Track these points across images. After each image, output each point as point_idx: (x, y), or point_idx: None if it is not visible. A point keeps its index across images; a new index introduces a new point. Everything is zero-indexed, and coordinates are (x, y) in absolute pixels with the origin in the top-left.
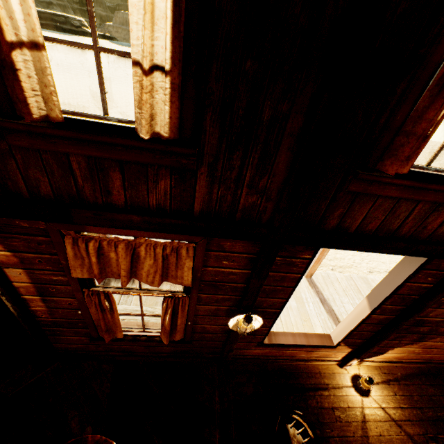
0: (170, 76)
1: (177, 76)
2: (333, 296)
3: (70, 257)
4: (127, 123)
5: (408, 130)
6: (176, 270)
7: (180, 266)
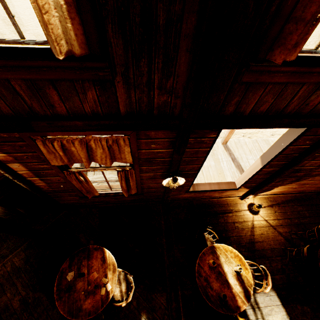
0: None
1: None
2: (241, 155)
3: (45, 153)
4: (44, 44)
5: (298, 16)
6: (120, 154)
7: (121, 151)
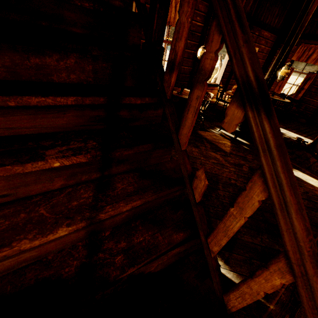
0: None
1: None
2: None
3: None
4: None
5: None
6: None
7: None
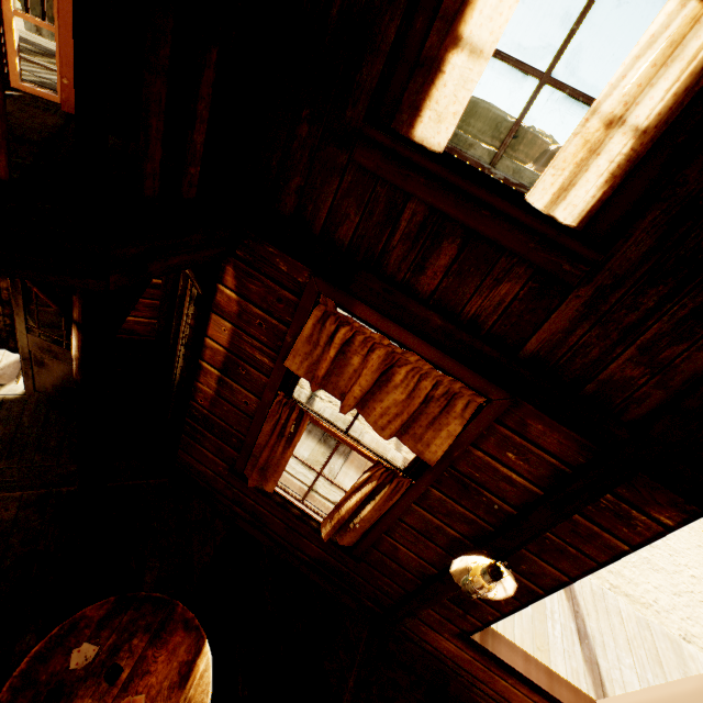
0: (638, 139)
1: (647, 143)
2: (604, 638)
3: (303, 335)
4: (514, 186)
5: None
6: (427, 428)
7: (437, 424)
